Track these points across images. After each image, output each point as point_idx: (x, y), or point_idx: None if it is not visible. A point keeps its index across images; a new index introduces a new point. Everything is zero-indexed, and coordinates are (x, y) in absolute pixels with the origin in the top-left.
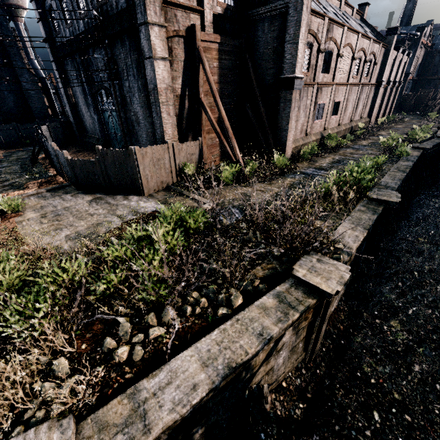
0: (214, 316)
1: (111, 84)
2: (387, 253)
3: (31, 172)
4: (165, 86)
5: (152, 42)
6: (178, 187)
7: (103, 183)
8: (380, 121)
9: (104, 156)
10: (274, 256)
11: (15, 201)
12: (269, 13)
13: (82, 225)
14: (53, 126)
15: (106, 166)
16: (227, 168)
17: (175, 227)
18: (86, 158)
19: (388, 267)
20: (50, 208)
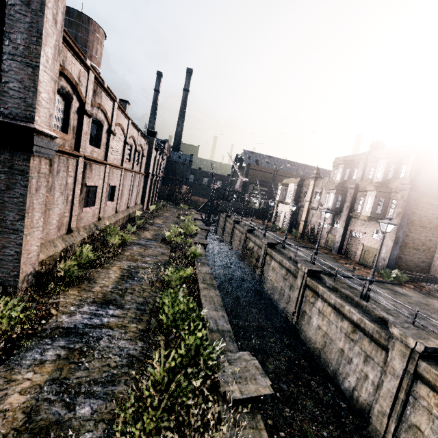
0: None
1: None
2: None
3: None
4: None
5: None
6: None
7: None
8: (152, 208)
9: None
10: None
11: None
12: None
13: None
14: None
15: None
16: None
17: None
18: None
19: None
20: None
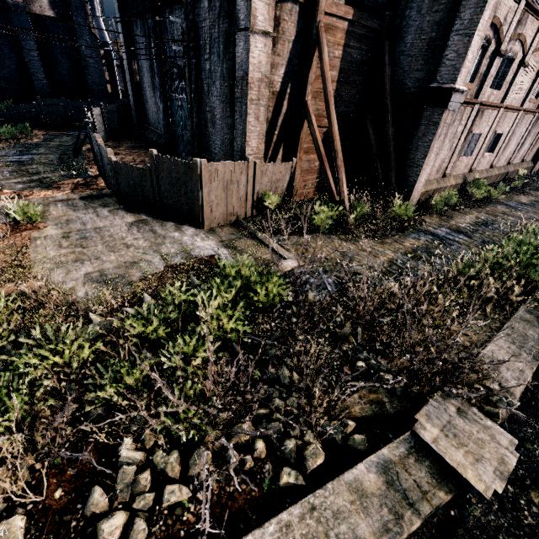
0: (274, 481)
1: (187, 62)
2: (535, 375)
3: (70, 166)
4: (259, 77)
5: (254, 5)
6: (251, 224)
7: (152, 202)
8: None
9: (158, 165)
10: (382, 380)
11: (34, 207)
12: None
13: (111, 260)
14: (108, 110)
15: (160, 179)
16: (325, 210)
17: (237, 296)
18: (140, 159)
19: (534, 398)
20: (77, 225)
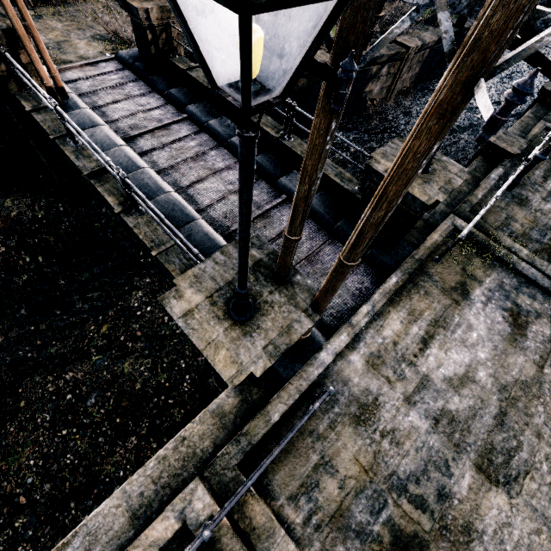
0: None
1: None
2: None
3: None
4: None
5: None
6: None
7: None
8: None
9: None
10: None
11: None
12: None
13: None
14: None
15: None
16: None
17: None
18: None
19: None
20: None
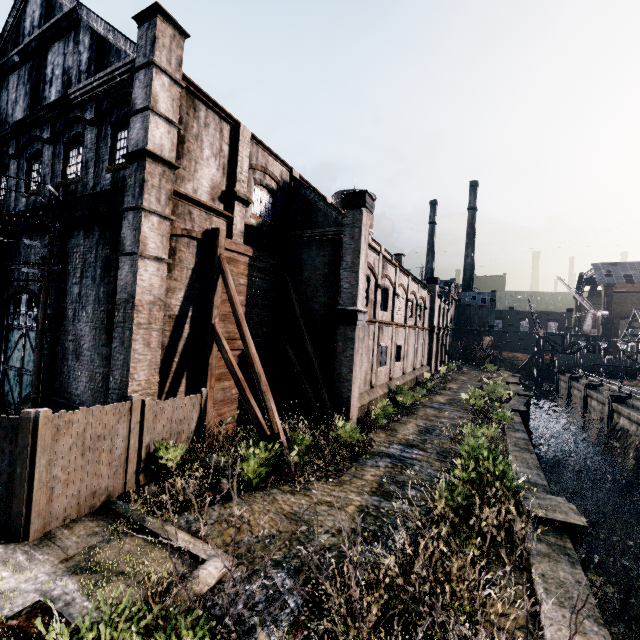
0: None
1: (43, 286)
2: None
3: None
4: (151, 299)
5: (144, 233)
6: (135, 503)
7: None
8: (442, 370)
9: None
10: None
11: None
12: (317, 237)
13: None
14: None
15: None
16: (256, 452)
17: None
18: None
19: None
20: None
